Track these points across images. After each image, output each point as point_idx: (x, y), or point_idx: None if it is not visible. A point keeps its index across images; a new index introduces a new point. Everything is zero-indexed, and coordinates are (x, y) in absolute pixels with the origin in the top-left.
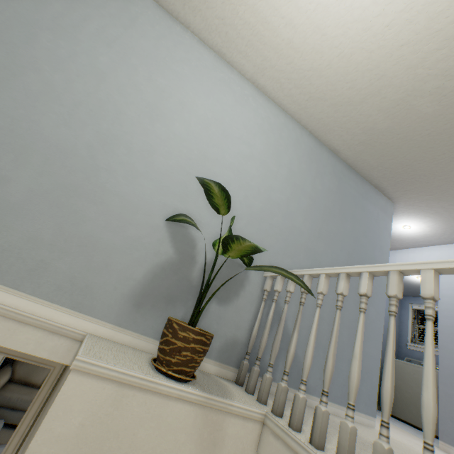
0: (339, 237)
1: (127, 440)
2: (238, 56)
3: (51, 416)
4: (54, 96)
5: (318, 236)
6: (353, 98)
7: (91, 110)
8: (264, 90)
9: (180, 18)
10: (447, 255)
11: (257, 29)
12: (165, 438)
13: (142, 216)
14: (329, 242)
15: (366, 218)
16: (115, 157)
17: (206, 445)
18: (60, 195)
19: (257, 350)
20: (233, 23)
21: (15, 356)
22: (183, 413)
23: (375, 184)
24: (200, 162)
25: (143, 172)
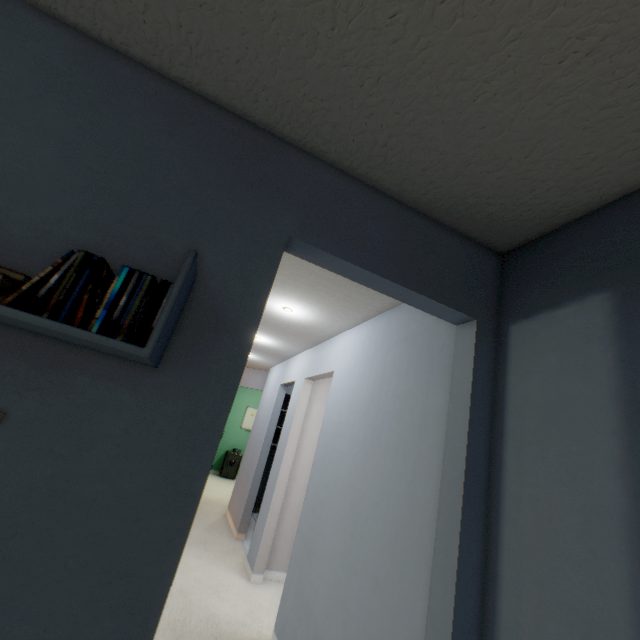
0: None
1: None
2: None
3: None
4: None
5: None
6: None
7: None
8: None
9: None
10: (302, 364)
11: None
12: None
13: None
14: None
15: None
16: None
17: None
18: None
19: None
20: None
21: None
22: None
23: None
24: None
25: None
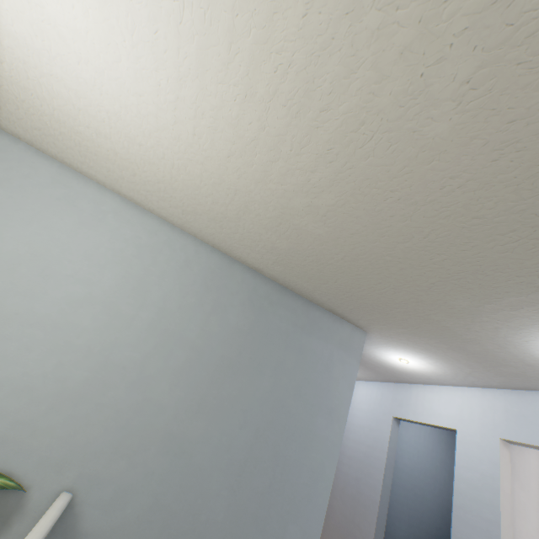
0: (242, 406)
1: None
2: (84, 166)
3: None
4: None
5: (198, 410)
6: (227, 214)
7: None
8: (135, 201)
9: (6, 129)
10: (469, 406)
11: (76, 139)
12: None
13: None
14: (219, 417)
15: (306, 364)
16: None
17: None
18: None
19: None
20: (51, 133)
21: None
22: None
23: (329, 309)
24: None
25: None
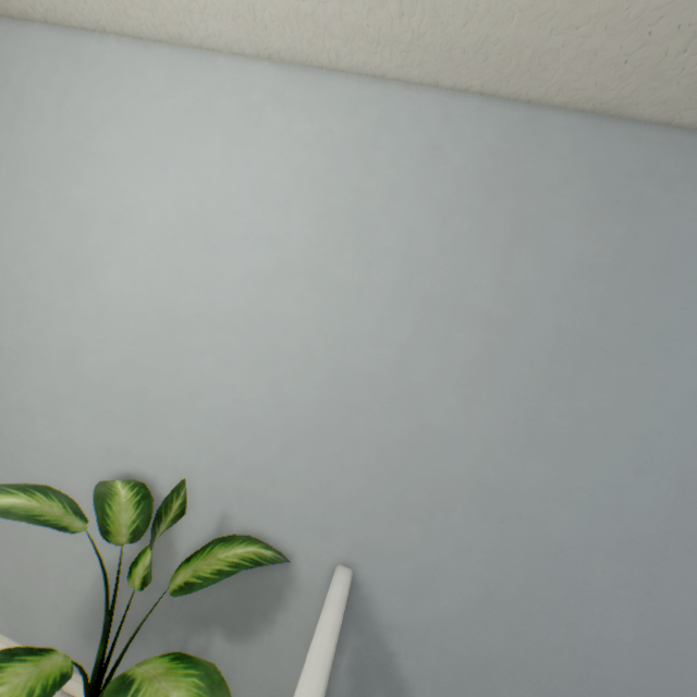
0: (631, 429)
1: None
2: (195, 20)
3: None
4: None
5: (529, 441)
6: None
7: None
8: (300, 57)
9: (84, 24)
10: None
11: None
12: None
13: (78, 477)
14: (579, 454)
15: None
16: (29, 382)
17: None
18: None
19: None
20: None
21: None
22: None
23: None
24: (163, 335)
25: (70, 395)
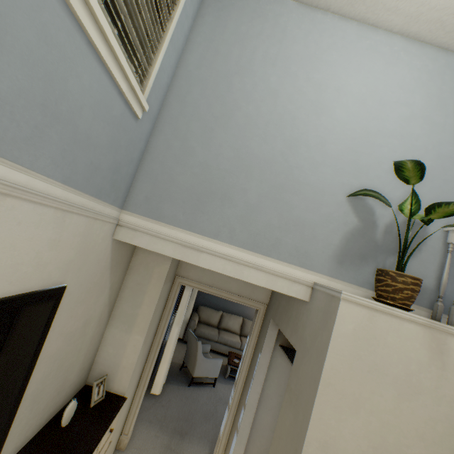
0: None
1: (381, 341)
2: (385, 14)
3: (337, 322)
4: (252, 123)
5: None
6: None
7: (276, 124)
8: (417, 36)
9: (319, 5)
10: None
11: None
12: (405, 344)
13: (328, 196)
14: None
15: None
16: (299, 155)
17: (435, 352)
18: (274, 193)
19: (445, 295)
20: None
21: (236, 301)
22: (413, 330)
23: None
24: (363, 138)
25: (321, 161)
